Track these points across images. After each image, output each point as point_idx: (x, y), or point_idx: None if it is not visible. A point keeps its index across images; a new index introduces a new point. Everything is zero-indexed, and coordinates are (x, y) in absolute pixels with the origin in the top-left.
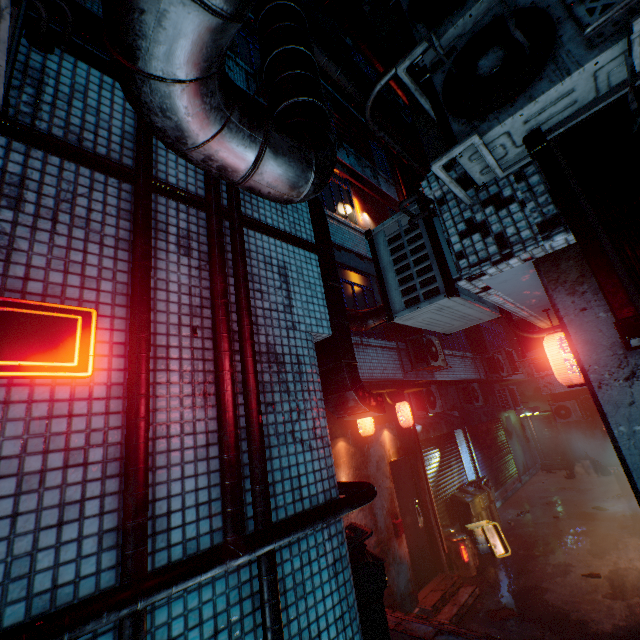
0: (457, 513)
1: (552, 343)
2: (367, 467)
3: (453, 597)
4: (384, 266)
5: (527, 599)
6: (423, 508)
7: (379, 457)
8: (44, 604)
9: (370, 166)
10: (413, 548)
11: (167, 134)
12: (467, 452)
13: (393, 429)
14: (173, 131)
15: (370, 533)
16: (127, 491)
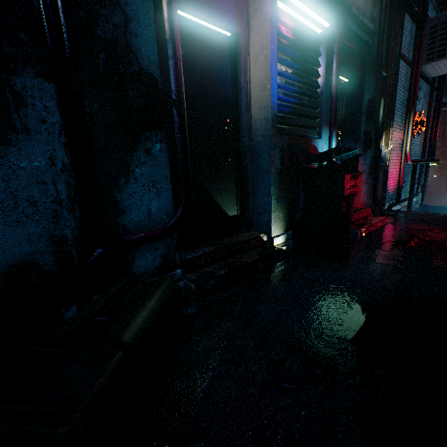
0: None
1: None
2: None
3: None
4: None
5: None
6: None
7: None
8: None
9: None
10: None
11: None
12: None
13: None
14: None
15: None
16: (424, 149)
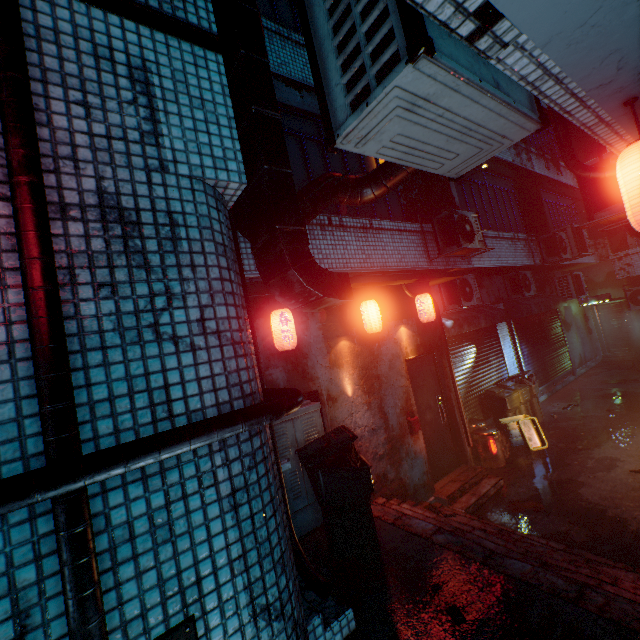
0: (491, 408)
1: (633, 160)
2: (377, 366)
3: (473, 488)
4: (321, 47)
5: (558, 493)
6: (447, 405)
7: (393, 356)
8: None
9: None
10: (433, 443)
11: None
12: (511, 347)
13: (412, 325)
14: None
15: (352, 439)
16: None
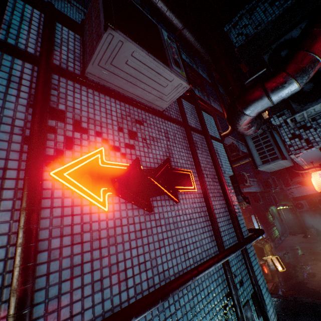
0: (257, 253)
1: (316, 175)
2: None
3: None
4: (251, 148)
5: (298, 286)
6: None
7: None
8: (207, 253)
9: (206, 95)
10: None
11: (240, 125)
12: (257, 225)
13: None
14: (242, 125)
15: None
16: (214, 224)
